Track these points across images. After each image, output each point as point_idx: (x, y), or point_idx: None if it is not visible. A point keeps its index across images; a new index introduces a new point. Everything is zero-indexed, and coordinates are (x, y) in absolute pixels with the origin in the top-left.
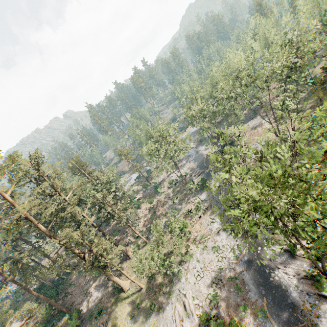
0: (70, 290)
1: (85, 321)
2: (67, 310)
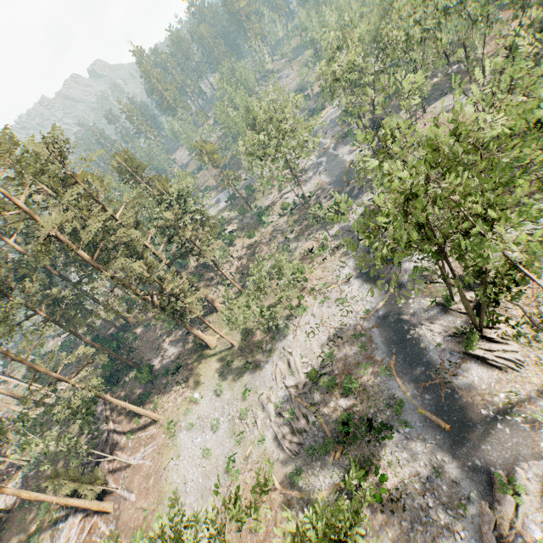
0: (136, 345)
1: (160, 377)
2: (134, 366)
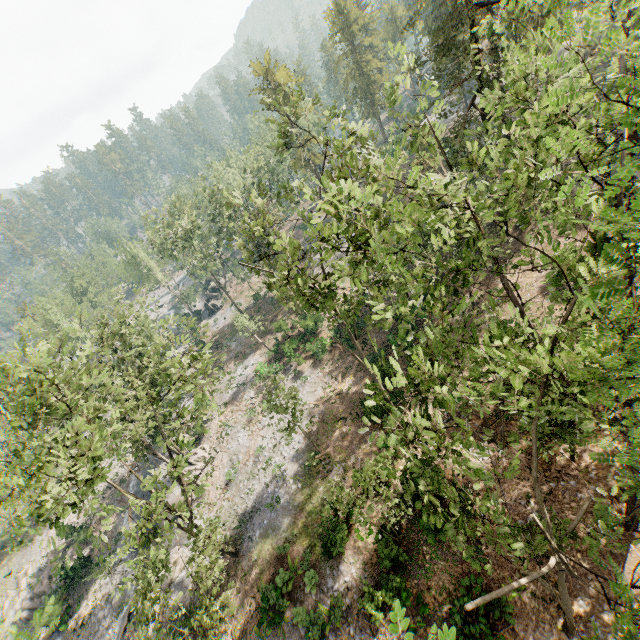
0: None
1: None
2: None
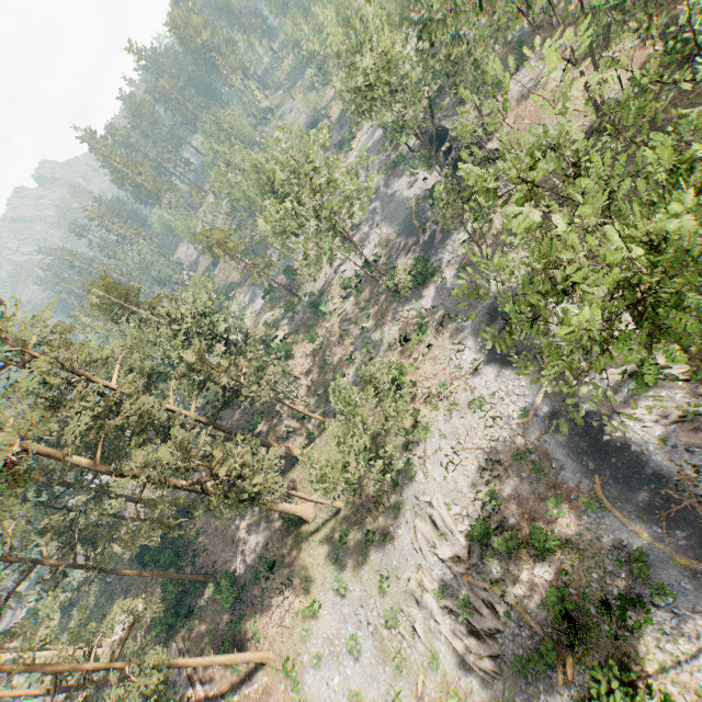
0: (200, 544)
1: (249, 586)
2: (207, 579)
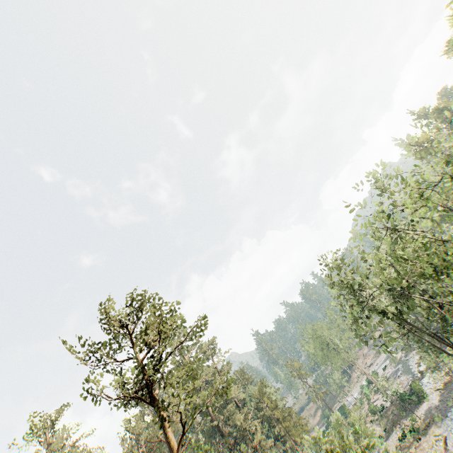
0: None
1: None
2: None
